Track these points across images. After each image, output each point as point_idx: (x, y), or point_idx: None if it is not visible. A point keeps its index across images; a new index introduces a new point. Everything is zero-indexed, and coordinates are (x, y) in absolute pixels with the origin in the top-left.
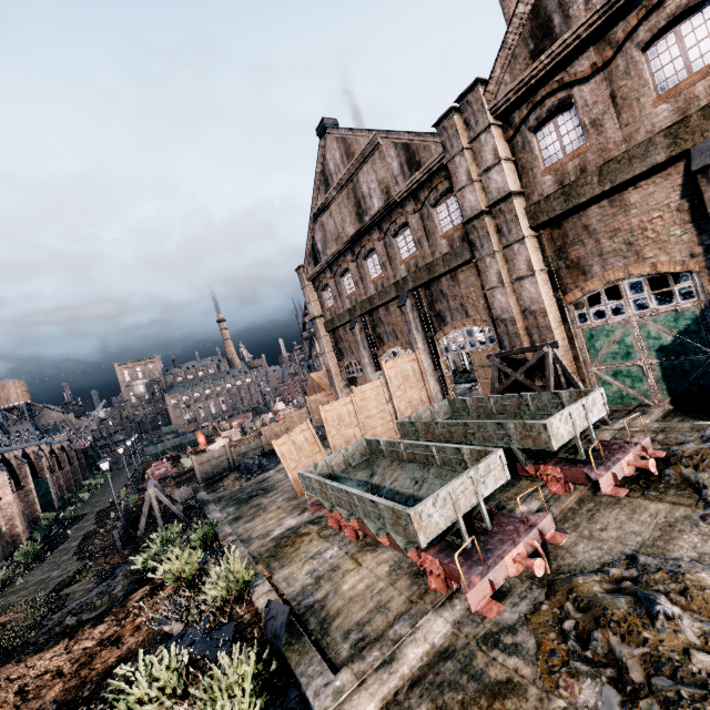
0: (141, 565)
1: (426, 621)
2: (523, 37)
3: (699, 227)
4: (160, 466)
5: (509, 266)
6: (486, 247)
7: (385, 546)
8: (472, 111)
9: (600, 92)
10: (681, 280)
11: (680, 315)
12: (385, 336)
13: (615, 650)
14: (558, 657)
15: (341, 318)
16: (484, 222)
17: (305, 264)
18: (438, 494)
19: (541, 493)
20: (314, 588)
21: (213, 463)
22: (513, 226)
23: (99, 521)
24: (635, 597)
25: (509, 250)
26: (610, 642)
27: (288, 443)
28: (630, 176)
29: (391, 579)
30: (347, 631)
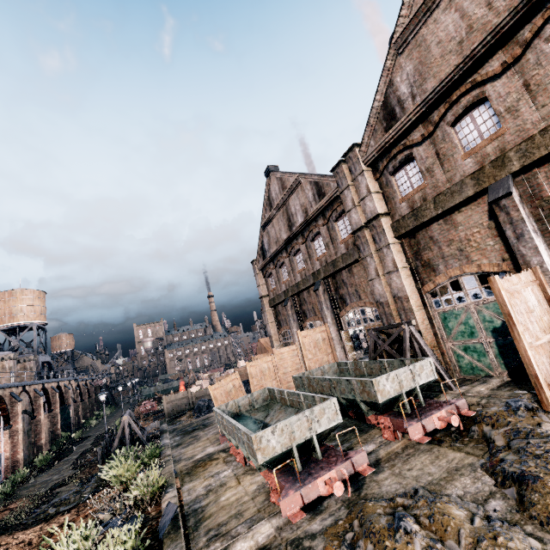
0: (105, 473)
1: (259, 525)
2: (379, 119)
3: (504, 240)
4: (148, 404)
5: (382, 264)
6: (366, 250)
7: None
8: (352, 162)
9: (429, 151)
10: (500, 277)
11: None
12: (308, 312)
13: None
14: None
15: (279, 298)
16: (364, 233)
17: (257, 258)
18: (277, 425)
19: (380, 438)
20: (203, 497)
21: (178, 402)
22: (382, 236)
23: (96, 442)
24: (393, 516)
25: (381, 252)
26: (366, 549)
27: (220, 388)
28: (453, 204)
29: (254, 495)
30: (210, 529)
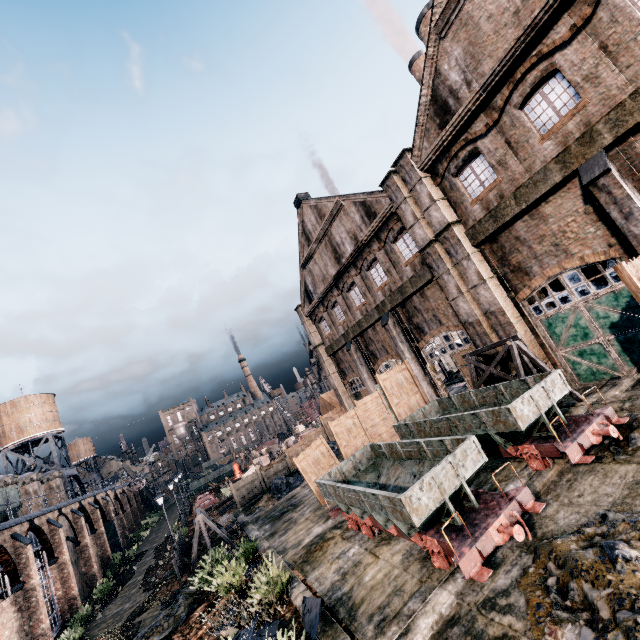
0: (197, 585)
1: (434, 596)
2: (430, 116)
3: (607, 223)
4: (204, 498)
5: (463, 279)
6: (441, 267)
7: (397, 538)
8: (405, 171)
9: (498, 141)
10: (609, 266)
11: (618, 295)
12: (377, 352)
13: (587, 596)
14: (543, 609)
15: (338, 343)
16: (434, 248)
17: (302, 304)
18: (423, 479)
19: (526, 471)
20: (341, 583)
21: (248, 487)
22: (458, 248)
23: (158, 555)
24: (600, 547)
25: (460, 266)
26: (584, 590)
27: (307, 458)
28: (539, 196)
29: (404, 566)
30: (371, 615)
